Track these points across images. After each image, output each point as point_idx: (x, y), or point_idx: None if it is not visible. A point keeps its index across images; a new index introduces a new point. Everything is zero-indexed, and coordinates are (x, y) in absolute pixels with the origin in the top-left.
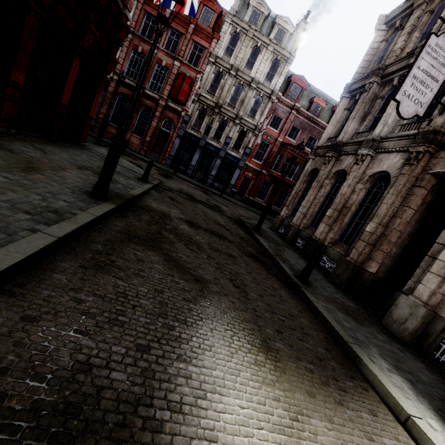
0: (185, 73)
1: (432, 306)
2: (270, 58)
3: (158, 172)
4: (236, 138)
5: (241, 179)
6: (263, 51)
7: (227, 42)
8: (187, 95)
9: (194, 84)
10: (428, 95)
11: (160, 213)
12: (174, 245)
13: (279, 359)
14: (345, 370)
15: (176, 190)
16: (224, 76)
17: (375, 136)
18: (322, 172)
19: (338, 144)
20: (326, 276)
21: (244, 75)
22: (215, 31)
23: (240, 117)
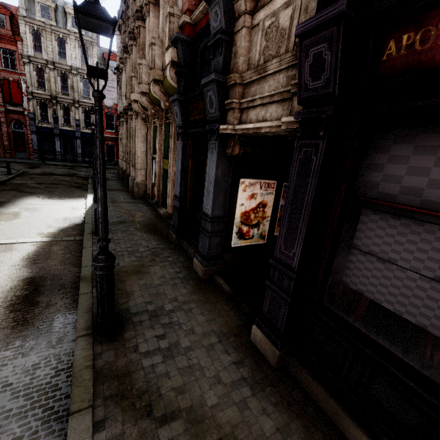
0: (8, 77)
1: (133, 176)
2: (77, 45)
3: (25, 167)
4: (84, 118)
5: (105, 148)
6: (68, 41)
7: (32, 41)
8: (21, 96)
9: (21, 85)
10: (114, 94)
11: (20, 184)
12: (24, 189)
13: (52, 197)
14: (80, 197)
15: (39, 173)
16: (45, 70)
17: (121, 111)
18: (120, 133)
19: (119, 115)
20: (125, 184)
21: (62, 65)
22: (16, 31)
23: (77, 101)
